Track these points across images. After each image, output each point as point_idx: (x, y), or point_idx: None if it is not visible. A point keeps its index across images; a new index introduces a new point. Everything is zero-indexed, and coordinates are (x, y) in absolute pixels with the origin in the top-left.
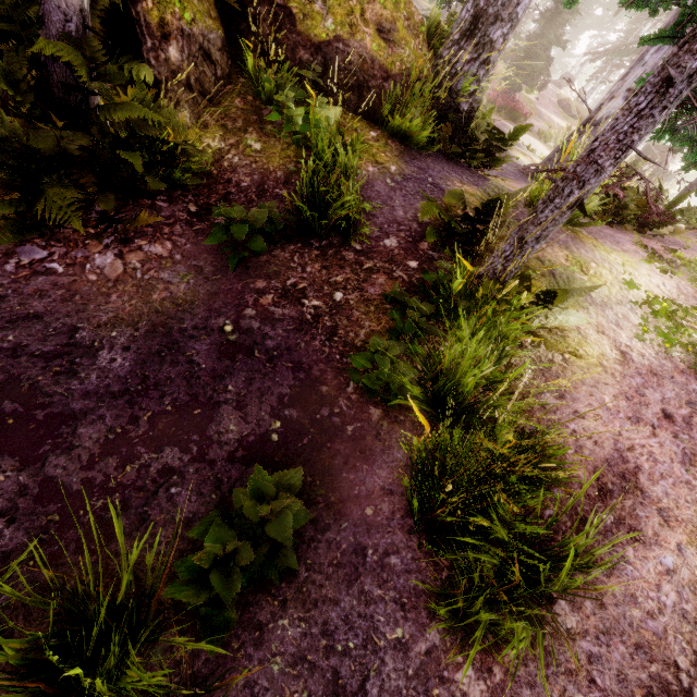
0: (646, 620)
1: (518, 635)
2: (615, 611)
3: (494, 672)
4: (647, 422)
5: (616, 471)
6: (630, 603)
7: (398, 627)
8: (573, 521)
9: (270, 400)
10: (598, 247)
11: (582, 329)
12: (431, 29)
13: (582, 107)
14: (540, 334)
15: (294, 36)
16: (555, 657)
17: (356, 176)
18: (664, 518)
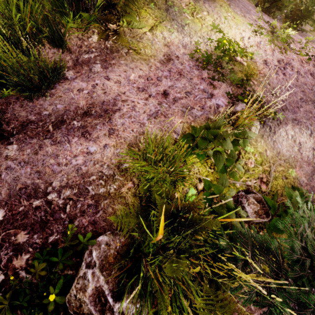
0: (54, 165)
1: None
2: (41, 157)
3: None
4: (148, 93)
5: (104, 107)
6: (52, 157)
7: None
8: (57, 120)
9: None
10: (222, 7)
11: (155, 41)
12: None
13: None
14: (120, 34)
15: None
16: None
17: None
18: (110, 133)
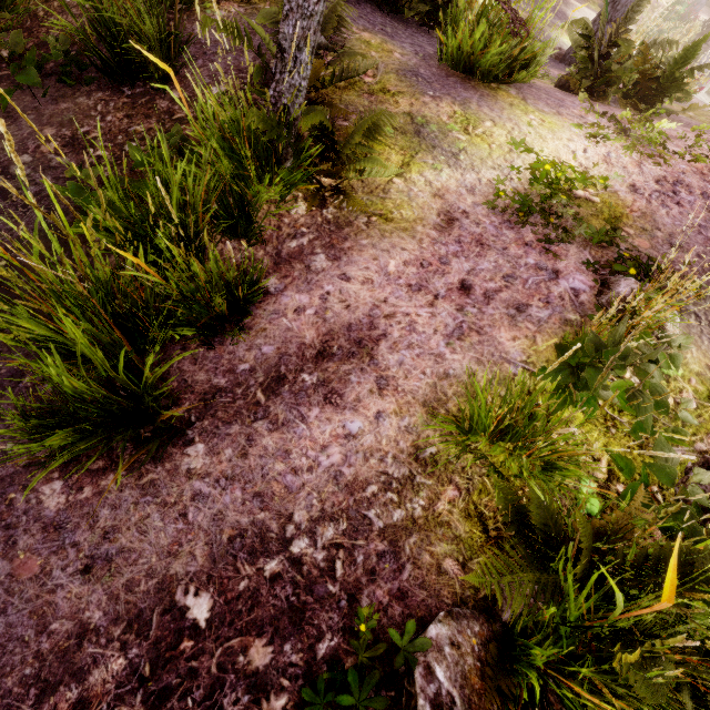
0: (286, 474)
1: (47, 441)
2: (256, 462)
3: (84, 491)
4: (431, 291)
5: (354, 336)
6: (278, 458)
7: (11, 442)
8: (268, 378)
9: (8, 241)
10: (515, 107)
11: (414, 191)
12: None
13: None
14: (349, 193)
15: None
16: (159, 490)
17: (171, 2)
18: (380, 387)
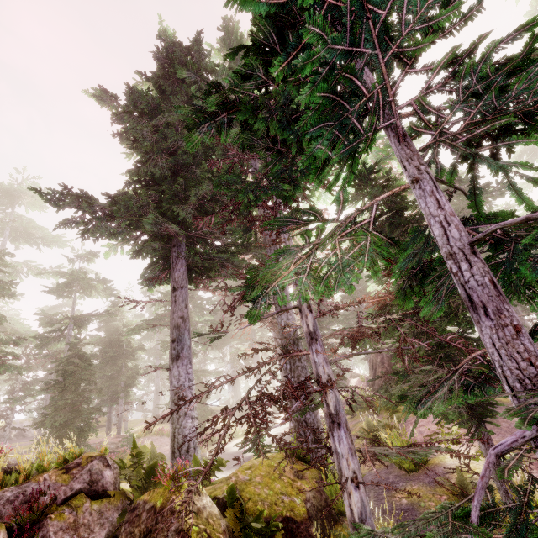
0: None
1: None
2: None
3: None
4: None
5: None
6: None
7: None
8: None
9: None
10: (442, 459)
11: None
12: (298, 453)
13: (214, 407)
14: None
15: (301, 527)
16: None
17: None
18: None
